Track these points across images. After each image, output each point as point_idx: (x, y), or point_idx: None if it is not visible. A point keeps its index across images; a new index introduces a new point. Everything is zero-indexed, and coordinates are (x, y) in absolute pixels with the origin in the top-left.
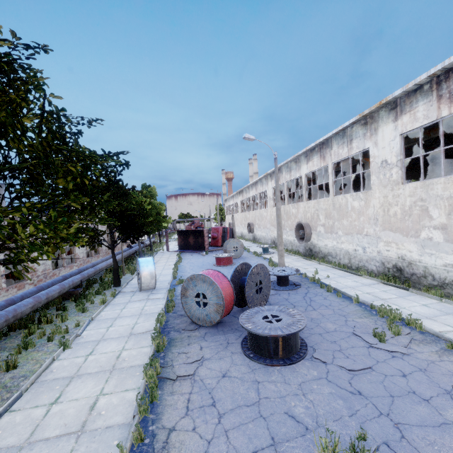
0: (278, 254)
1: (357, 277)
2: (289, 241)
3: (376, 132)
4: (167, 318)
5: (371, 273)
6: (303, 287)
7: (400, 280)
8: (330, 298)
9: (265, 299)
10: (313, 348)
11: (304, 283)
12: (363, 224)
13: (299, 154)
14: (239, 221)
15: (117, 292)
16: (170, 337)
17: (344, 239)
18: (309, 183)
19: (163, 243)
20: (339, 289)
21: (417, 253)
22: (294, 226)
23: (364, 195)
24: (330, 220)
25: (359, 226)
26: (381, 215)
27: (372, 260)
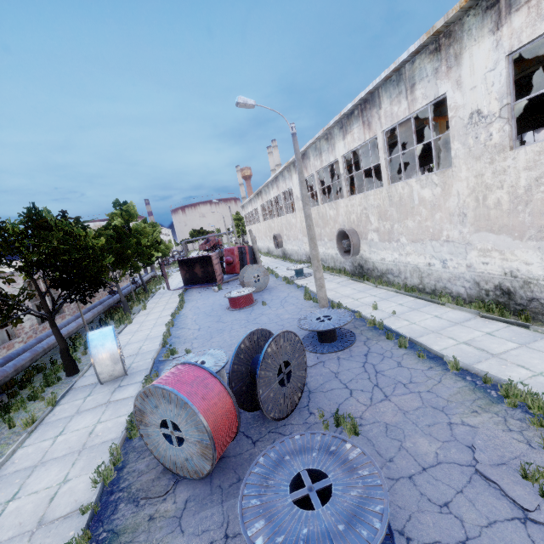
0: (316, 284)
1: (437, 307)
2: (329, 255)
3: (458, 61)
4: (125, 455)
5: (459, 299)
6: (359, 339)
7: (508, 309)
8: (408, 362)
9: (300, 388)
10: (406, 540)
11: (360, 331)
12: (440, 225)
13: (331, 126)
14: (263, 232)
15: (64, 392)
16: (114, 525)
17: (410, 249)
18: (348, 170)
19: (167, 276)
20: (418, 341)
21: (540, 265)
22: (335, 234)
23: (440, 176)
24: (386, 222)
25: (435, 227)
26: (472, 207)
27: (458, 279)
